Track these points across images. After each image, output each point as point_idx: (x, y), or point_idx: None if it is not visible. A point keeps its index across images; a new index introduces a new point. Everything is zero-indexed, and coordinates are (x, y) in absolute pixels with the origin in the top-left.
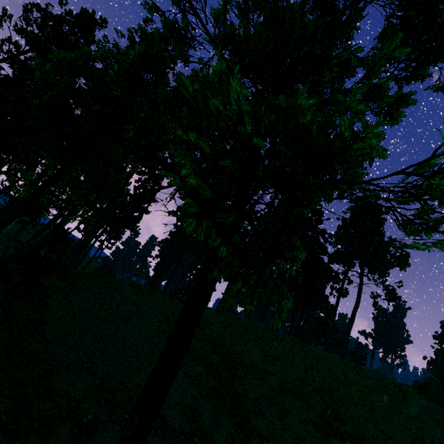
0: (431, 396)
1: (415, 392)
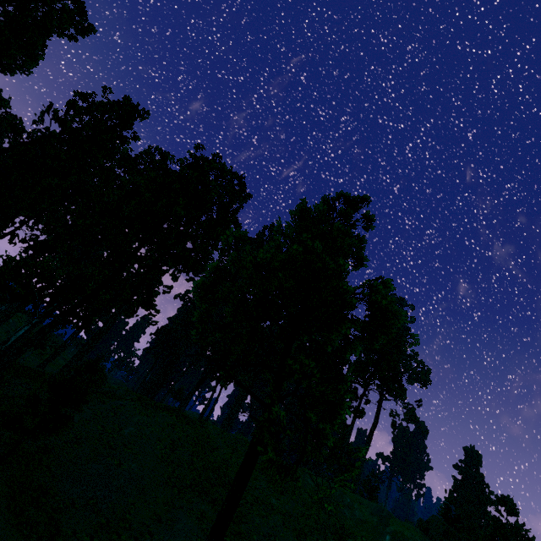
0: (431, 536)
1: (416, 531)
